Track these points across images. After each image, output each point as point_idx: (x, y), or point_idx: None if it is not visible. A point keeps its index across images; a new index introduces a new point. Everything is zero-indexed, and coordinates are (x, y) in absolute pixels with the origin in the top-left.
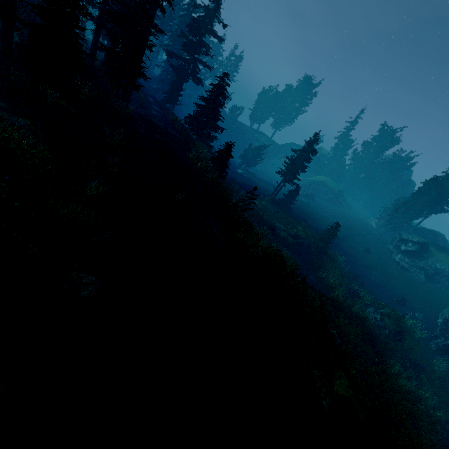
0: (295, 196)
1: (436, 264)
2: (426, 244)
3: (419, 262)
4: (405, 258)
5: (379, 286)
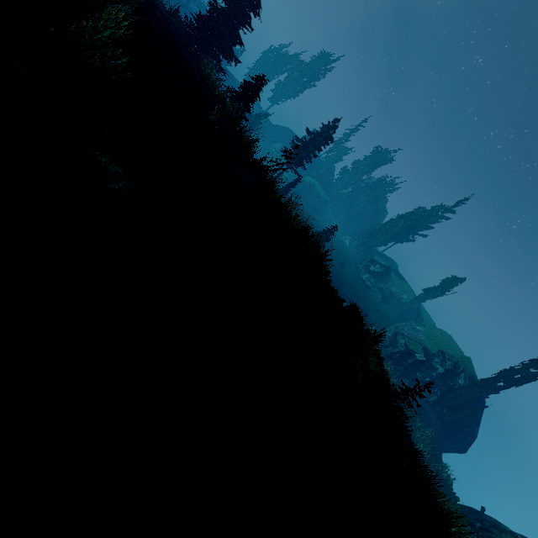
0: (293, 187)
1: (392, 288)
2: (390, 268)
3: (381, 284)
4: (371, 278)
5: (349, 299)
